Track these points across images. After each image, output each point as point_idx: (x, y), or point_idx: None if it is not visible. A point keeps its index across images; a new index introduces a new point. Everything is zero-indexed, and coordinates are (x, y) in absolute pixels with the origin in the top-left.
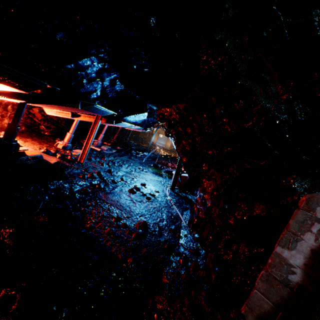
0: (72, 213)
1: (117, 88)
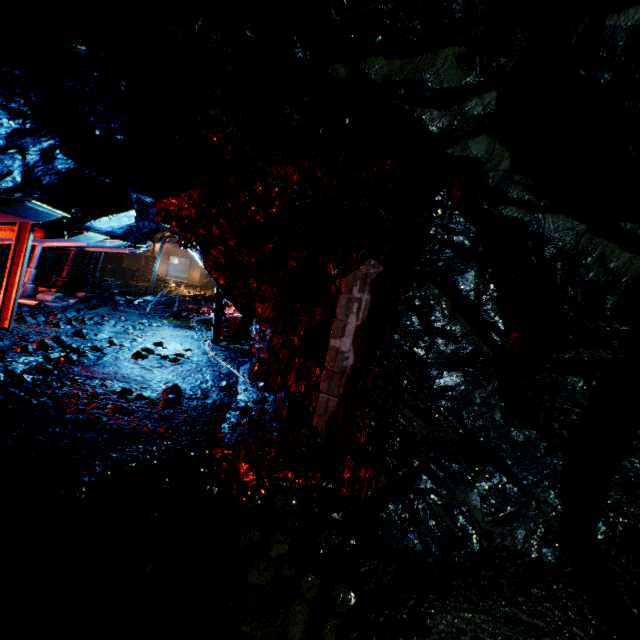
0: (33, 400)
1: (59, 167)
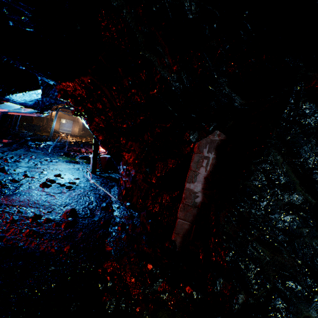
0: None
1: None
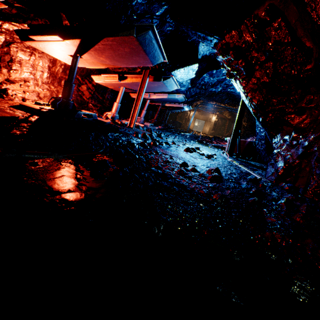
0: (136, 155)
1: (166, 29)
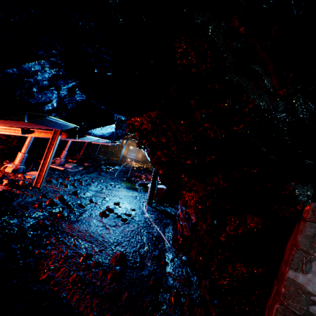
0: (20, 262)
1: (77, 98)
